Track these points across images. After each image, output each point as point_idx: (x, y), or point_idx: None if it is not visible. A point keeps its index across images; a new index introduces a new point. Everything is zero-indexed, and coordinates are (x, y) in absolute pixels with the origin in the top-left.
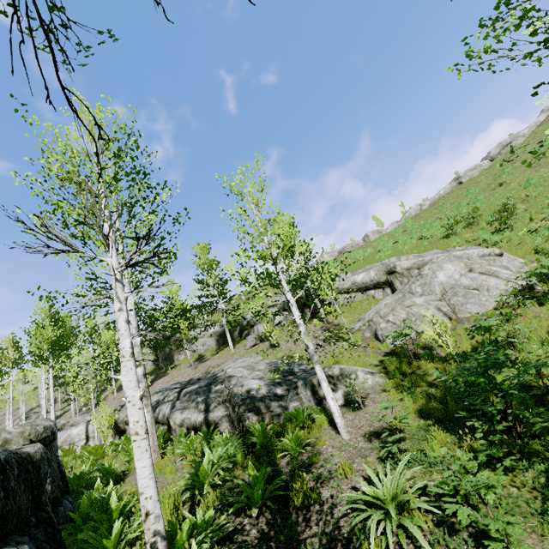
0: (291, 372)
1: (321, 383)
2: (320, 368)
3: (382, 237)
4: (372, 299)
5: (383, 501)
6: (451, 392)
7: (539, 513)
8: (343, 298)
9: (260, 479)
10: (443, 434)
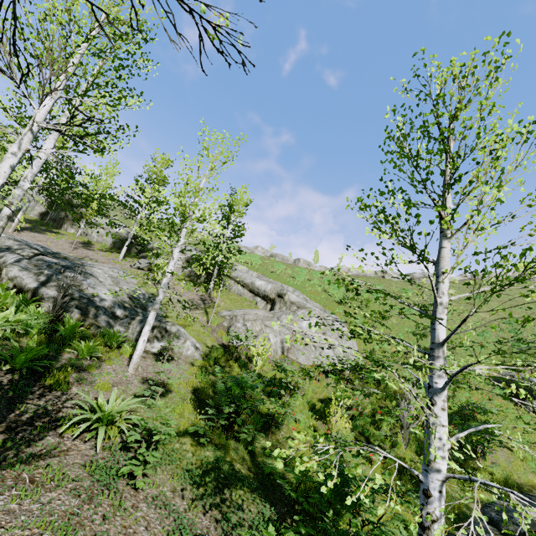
0: (144, 307)
1: (146, 325)
2: (154, 315)
3: (307, 269)
4: (254, 304)
5: (103, 412)
6: (216, 385)
7: (187, 470)
8: (236, 288)
9: (33, 351)
10: (191, 407)
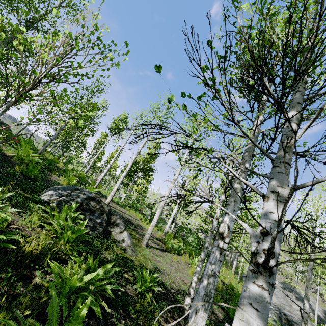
0: None
1: None
2: None
3: None
4: None
5: None
6: None
7: None
8: None
9: None
10: None
